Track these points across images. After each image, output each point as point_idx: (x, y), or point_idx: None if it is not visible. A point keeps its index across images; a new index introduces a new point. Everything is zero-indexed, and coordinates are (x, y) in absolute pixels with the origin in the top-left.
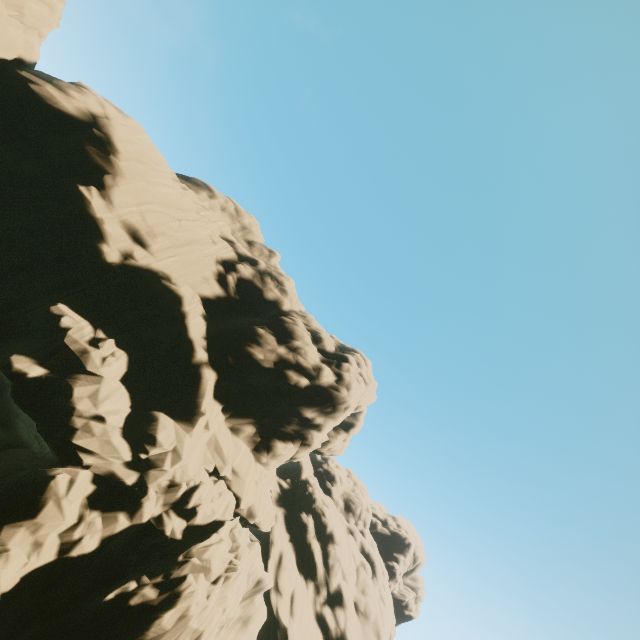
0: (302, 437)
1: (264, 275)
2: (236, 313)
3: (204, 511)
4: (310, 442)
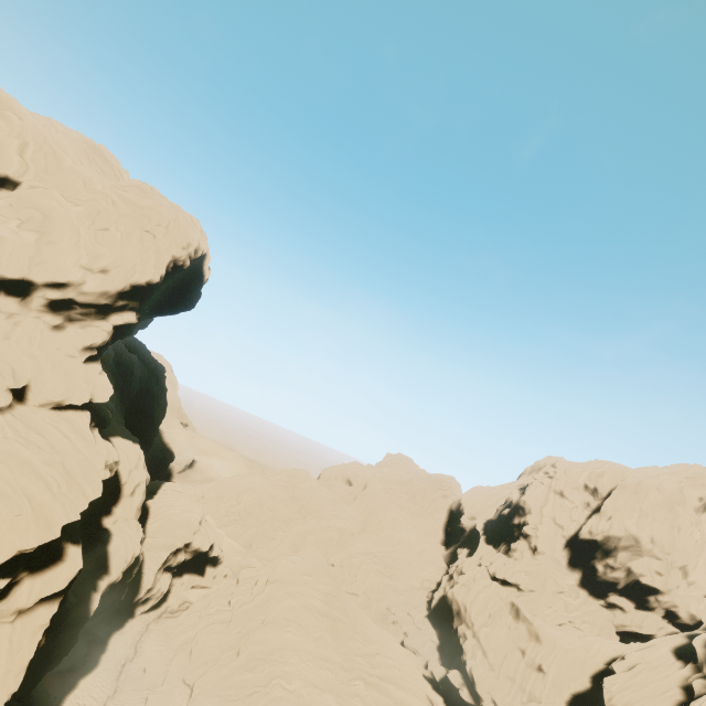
0: (521, 534)
1: None
2: None
3: (467, 572)
4: (525, 533)
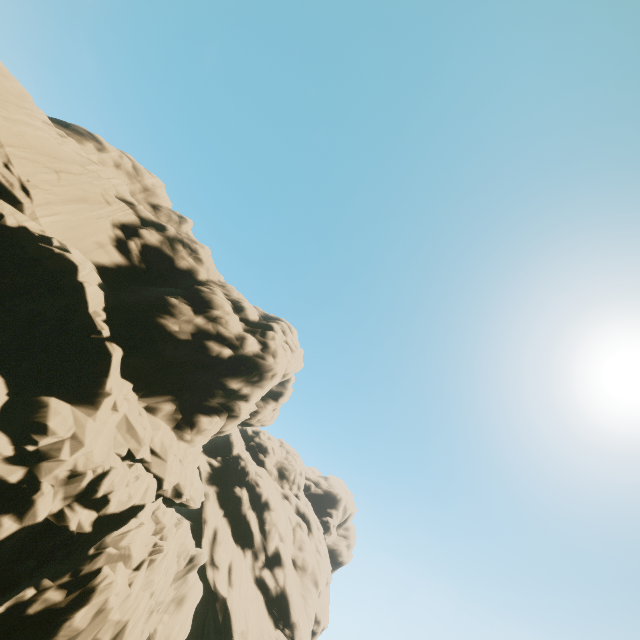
0: (229, 409)
1: (174, 242)
2: (143, 284)
3: (118, 498)
4: (238, 413)
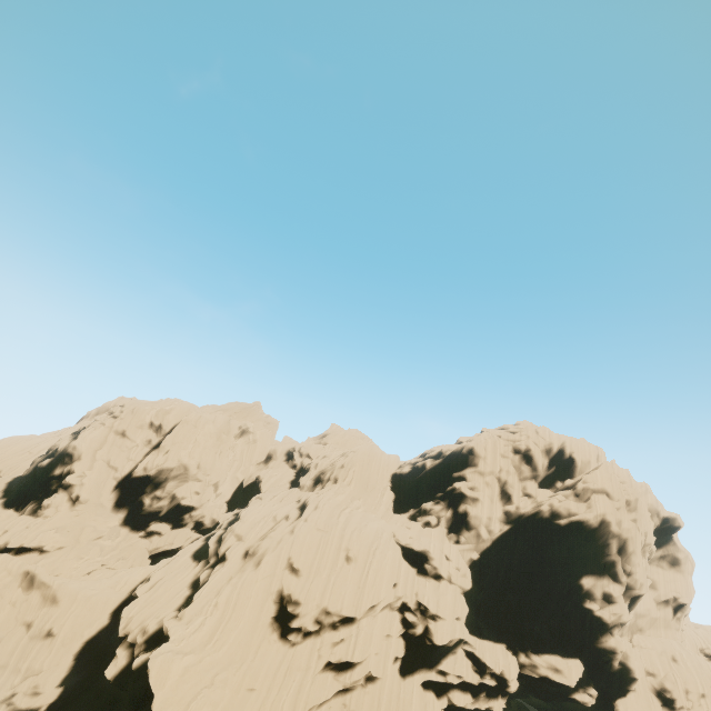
0: (61, 486)
1: None
2: None
3: None
4: (67, 484)
